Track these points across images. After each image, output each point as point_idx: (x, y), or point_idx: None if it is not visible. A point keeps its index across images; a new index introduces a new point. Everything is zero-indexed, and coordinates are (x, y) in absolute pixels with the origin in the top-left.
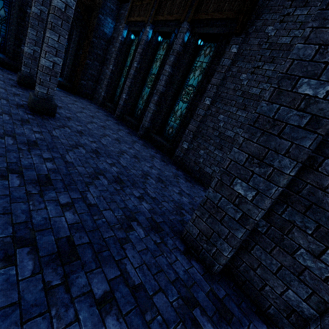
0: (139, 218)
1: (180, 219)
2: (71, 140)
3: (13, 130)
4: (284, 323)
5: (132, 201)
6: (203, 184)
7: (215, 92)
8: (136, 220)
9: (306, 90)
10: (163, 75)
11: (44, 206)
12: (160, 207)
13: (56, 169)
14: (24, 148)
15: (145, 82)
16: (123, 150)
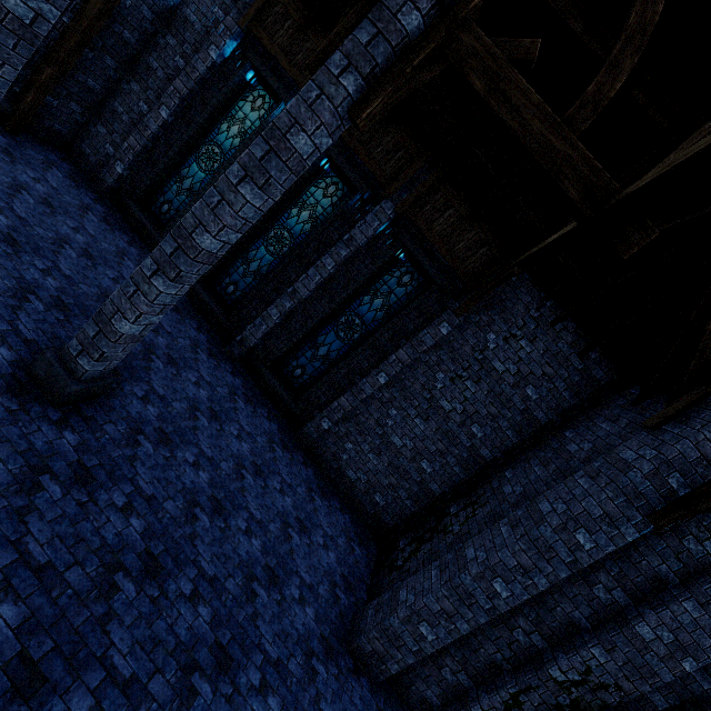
0: (314, 647)
1: (339, 611)
2: (174, 490)
3: (102, 539)
4: (417, 708)
5: (299, 615)
6: (338, 490)
7: (397, 372)
8: (314, 653)
9: (498, 587)
10: (317, 272)
11: (250, 707)
12: (321, 603)
13: (215, 617)
14: (155, 591)
15: (262, 231)
16: (237, 457)
